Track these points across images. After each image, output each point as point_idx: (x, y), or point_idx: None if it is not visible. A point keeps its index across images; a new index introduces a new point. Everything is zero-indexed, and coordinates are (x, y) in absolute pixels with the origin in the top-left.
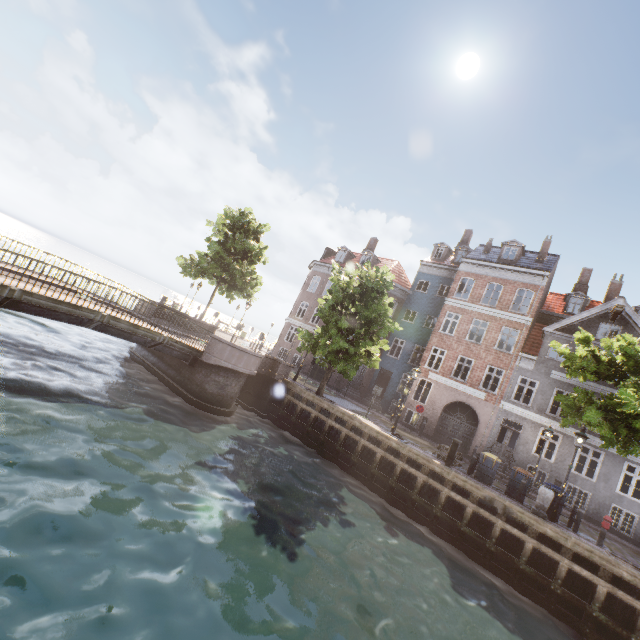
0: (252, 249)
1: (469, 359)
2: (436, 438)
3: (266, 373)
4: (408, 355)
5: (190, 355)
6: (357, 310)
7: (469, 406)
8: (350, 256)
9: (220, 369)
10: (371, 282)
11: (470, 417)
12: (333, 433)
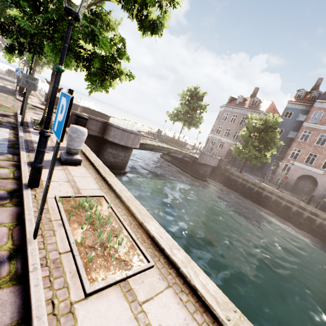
0: (201, 106)
1: (315, 154)
2: (292, 191)
3: (217, 164)
4: (277, 151)
5: (192, 159)
6: (261, 136)
7: (312, 177)
8: (244, 100)
9: (205, 165)
10: (270, 123)
11: (312, 182)
12: (249, 189)
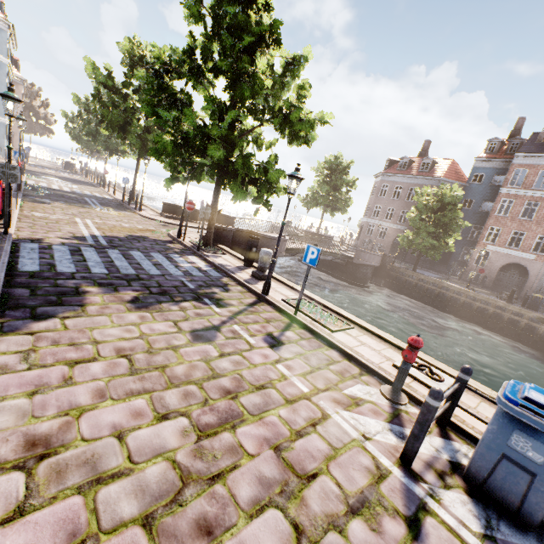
0: (347, 182)
1: (521, 232)
2: (494, 288)
3: (380, 263)
4: (467, 233)
5: (345, 260)
6: (437, 218)
7: (521, 265)
8: (410, 163)
9: (363, 265)
10: (447, 199)
11: (522, 272)
12: (429, 292)
